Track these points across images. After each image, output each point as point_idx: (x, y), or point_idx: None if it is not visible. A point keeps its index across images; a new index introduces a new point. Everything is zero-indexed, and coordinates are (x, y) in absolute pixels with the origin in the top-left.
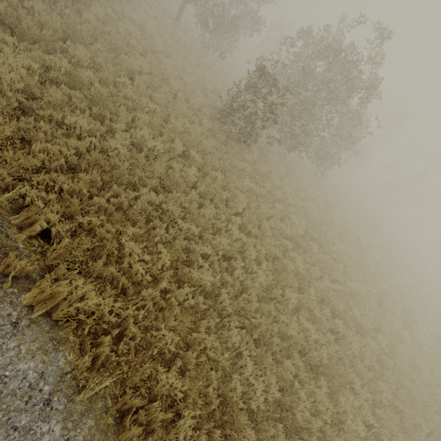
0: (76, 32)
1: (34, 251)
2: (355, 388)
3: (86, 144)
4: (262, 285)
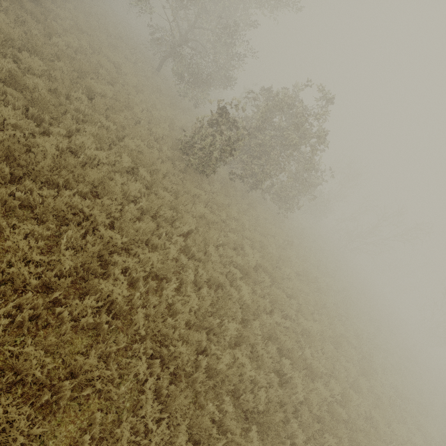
0: (37, 47)
1: None
2: (298, 444)
3: (6, 137)
4: (193, 309)
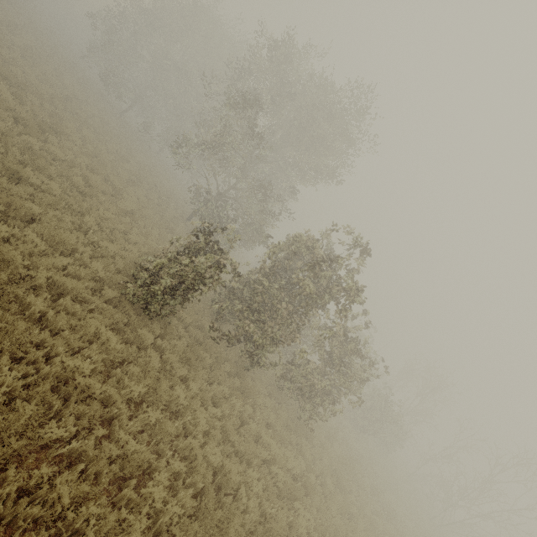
0: None
1: None
2: None
3: None
4: None
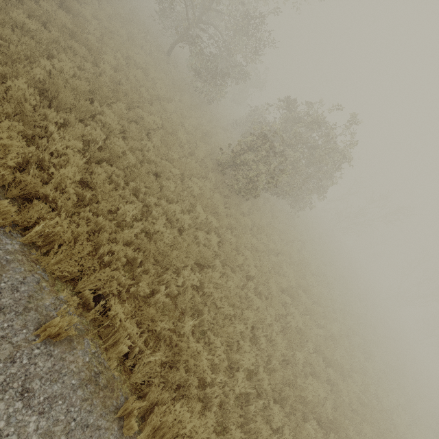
0: (102, 93)
1: (120, 371)
2: (350, 434)
3: (133, 229)
4: (282, 353)
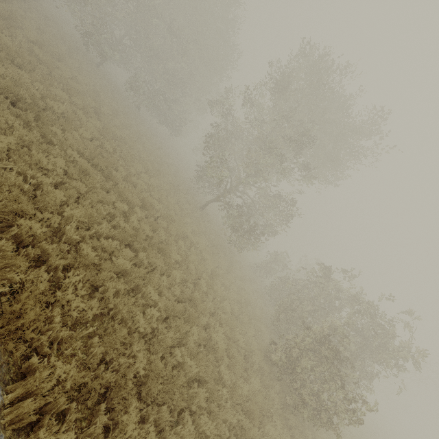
0: (183, 329)
1: None
2: None
3: None
4: None
